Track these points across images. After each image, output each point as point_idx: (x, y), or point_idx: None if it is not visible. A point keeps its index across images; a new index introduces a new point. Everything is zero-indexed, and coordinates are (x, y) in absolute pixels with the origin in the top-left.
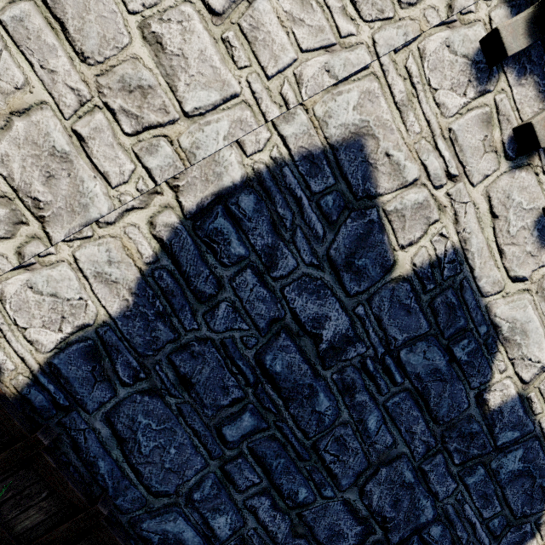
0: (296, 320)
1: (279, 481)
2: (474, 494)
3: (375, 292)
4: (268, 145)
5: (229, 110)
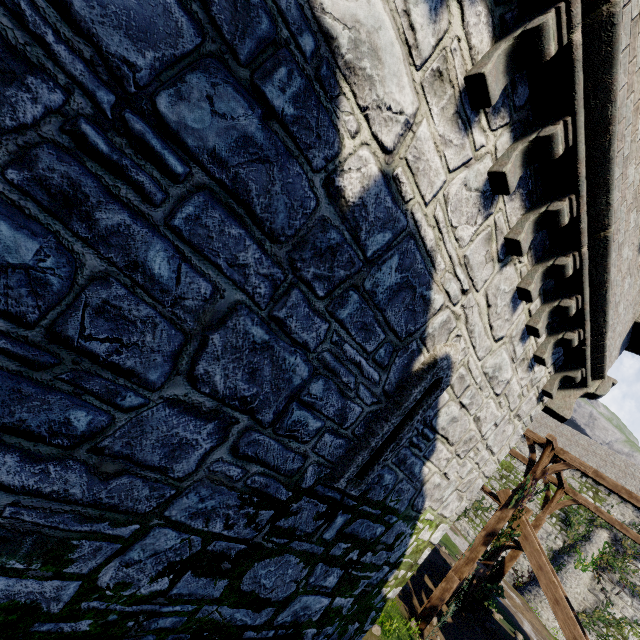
0: None
1: (13, 419)
2: (353, 329)
3: None
4: None
5: None
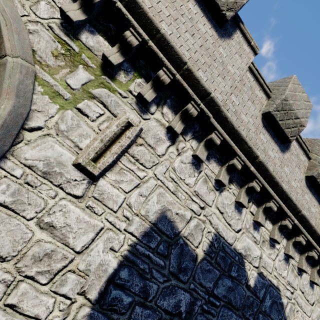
0: (167, 313)
1: None
2: None
3: (195, 273)
4: (125, 240)
5: (101, 237)
